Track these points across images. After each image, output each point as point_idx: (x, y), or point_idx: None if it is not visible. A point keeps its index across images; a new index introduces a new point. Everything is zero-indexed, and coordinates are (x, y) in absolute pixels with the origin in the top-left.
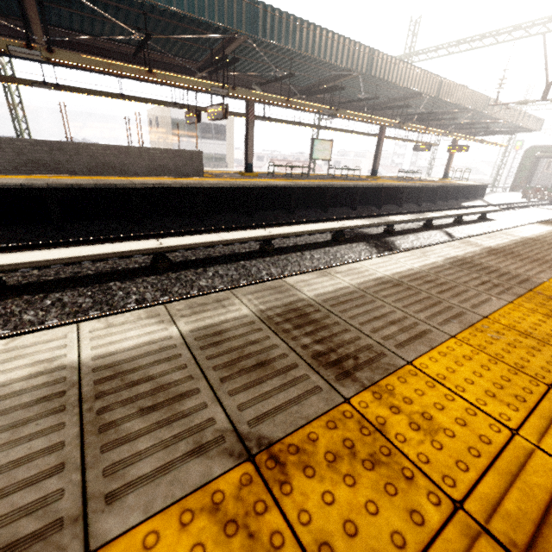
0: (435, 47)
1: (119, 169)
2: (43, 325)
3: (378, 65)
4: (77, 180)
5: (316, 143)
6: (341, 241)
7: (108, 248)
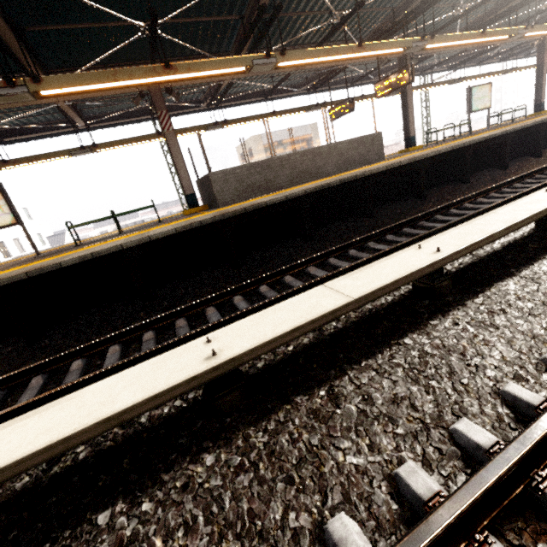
0: None
1: (314, 173)
2: None
3: None
4: (309, 185)
5: (474, 92)
6: None
7: (520, 209)
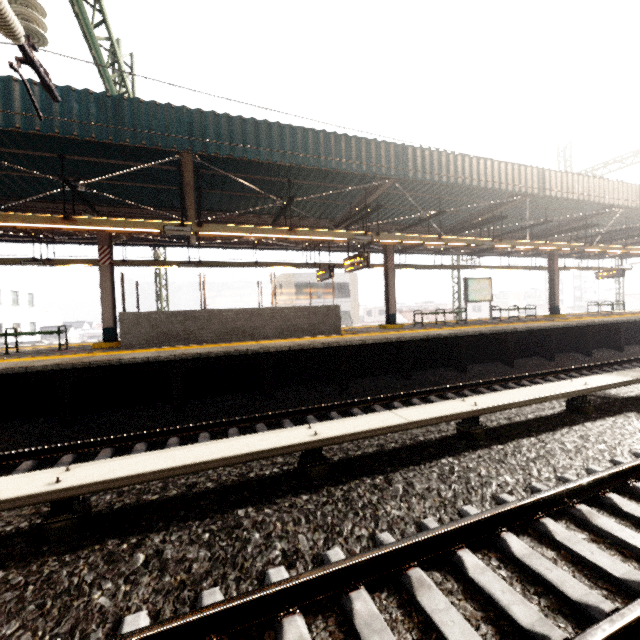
0: (602, 163)
1: (249, 333)
2: (117, 638)
3: (551, 184)
4: (205, 349)
5: (471, 283)
6: (589, 413)
7: (240, 445)
